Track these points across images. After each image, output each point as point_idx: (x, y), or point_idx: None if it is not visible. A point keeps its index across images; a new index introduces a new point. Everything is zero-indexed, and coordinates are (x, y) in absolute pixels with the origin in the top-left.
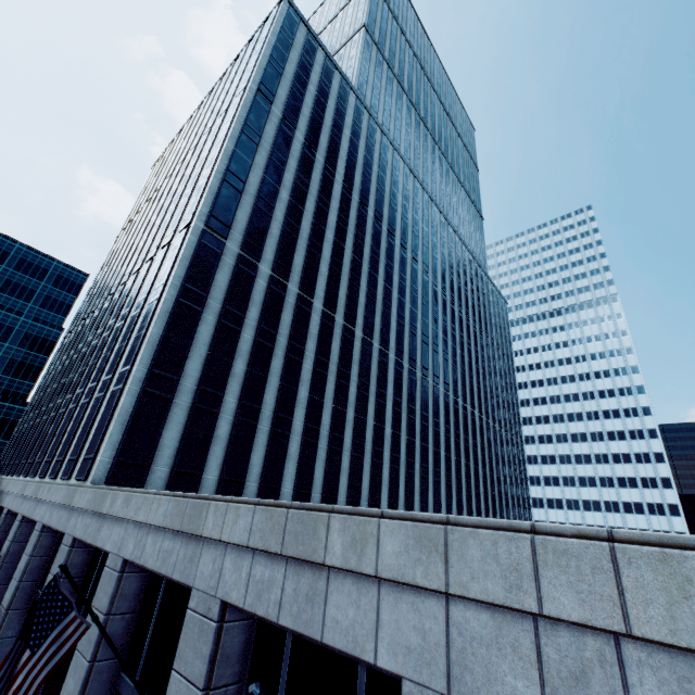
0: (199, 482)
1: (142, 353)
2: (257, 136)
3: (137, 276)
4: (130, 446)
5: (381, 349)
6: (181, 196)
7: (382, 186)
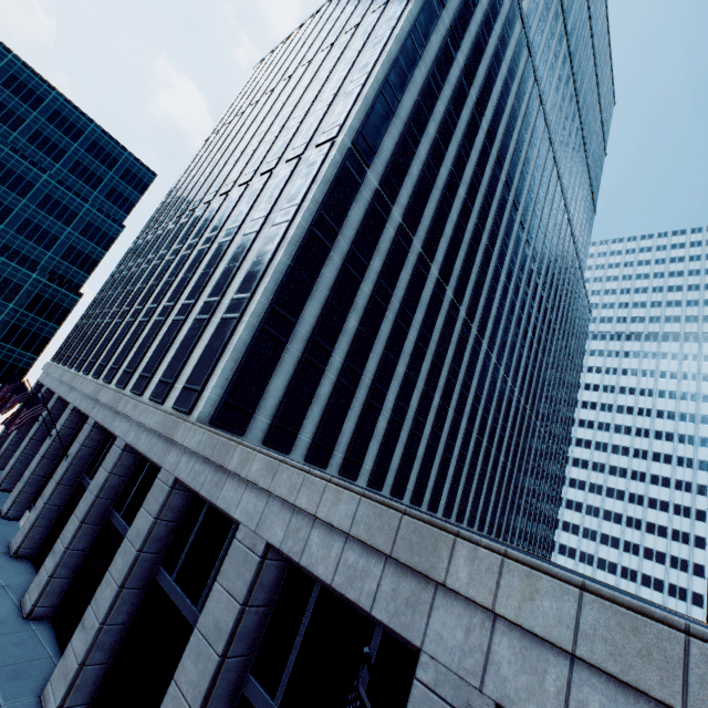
0: (293, 442)
1: (267, 283)
2: (422, 45)
3: (246, 188)
4: (239, 388)
5: (478, 335)
6: (313, 102)
7: (521, 146)
